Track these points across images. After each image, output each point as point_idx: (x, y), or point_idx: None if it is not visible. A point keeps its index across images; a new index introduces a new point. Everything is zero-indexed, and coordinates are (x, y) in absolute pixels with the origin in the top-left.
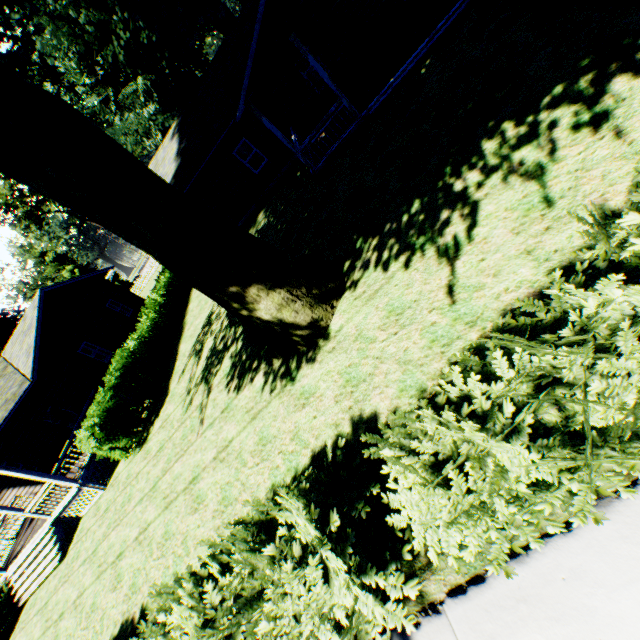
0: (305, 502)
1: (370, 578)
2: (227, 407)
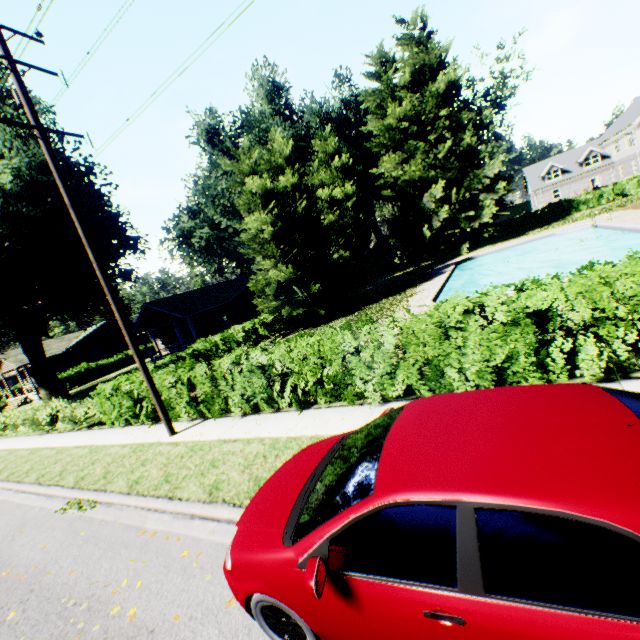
0: None
1: None
2: None
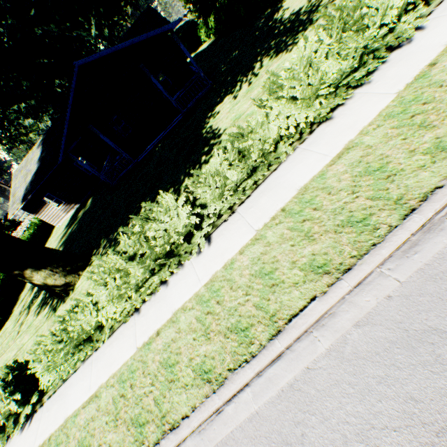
0: (10, 371)
1: (17, 395)
2: (30, 325)
